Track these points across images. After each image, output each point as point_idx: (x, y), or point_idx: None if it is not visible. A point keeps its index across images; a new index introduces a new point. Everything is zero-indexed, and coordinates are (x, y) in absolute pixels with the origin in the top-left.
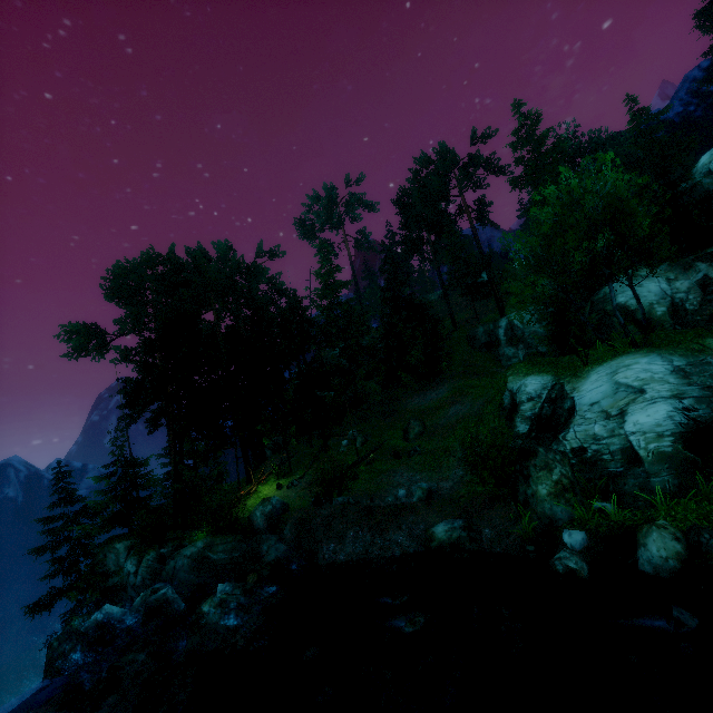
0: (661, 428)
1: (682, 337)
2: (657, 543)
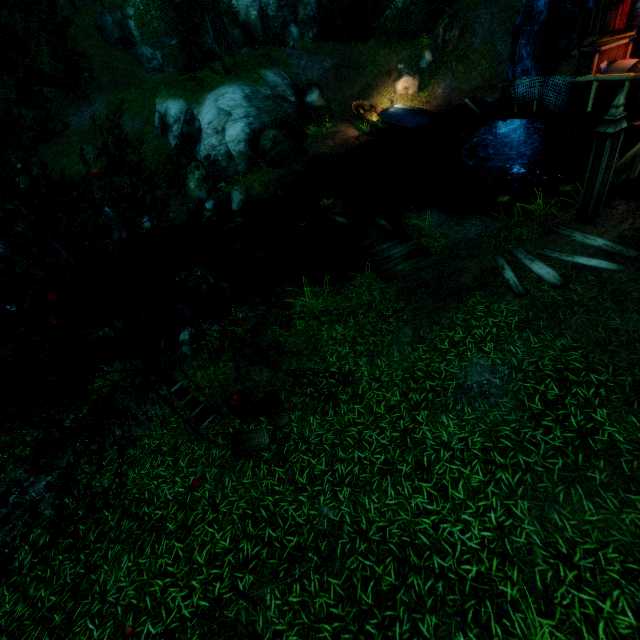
0: (240, 138)
1: (253, 65)
2: (236, 197)
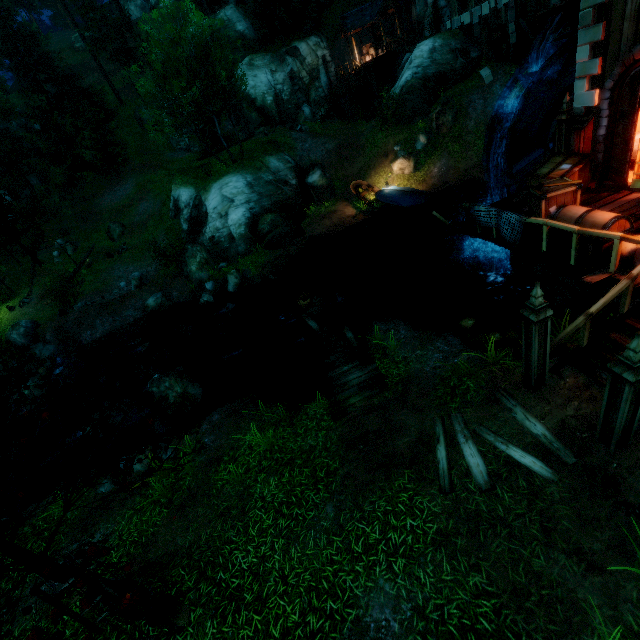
0: (241, 222)
1: (258, 152)
2: (231, 281)
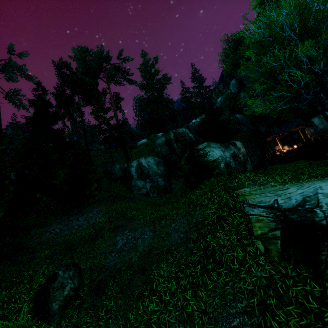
0: None
1: None
2: None
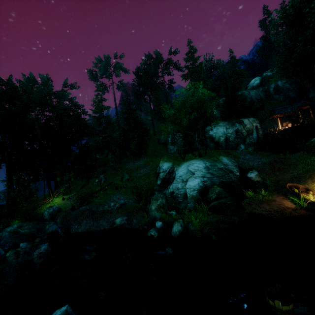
0: (195, 187)
1: (215, 154)
2: (176, 227)
